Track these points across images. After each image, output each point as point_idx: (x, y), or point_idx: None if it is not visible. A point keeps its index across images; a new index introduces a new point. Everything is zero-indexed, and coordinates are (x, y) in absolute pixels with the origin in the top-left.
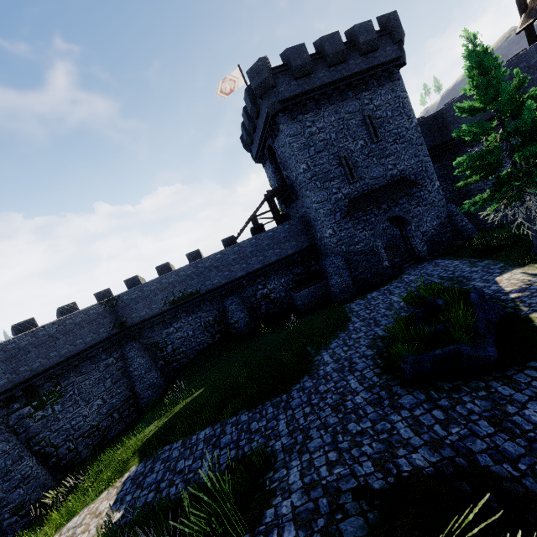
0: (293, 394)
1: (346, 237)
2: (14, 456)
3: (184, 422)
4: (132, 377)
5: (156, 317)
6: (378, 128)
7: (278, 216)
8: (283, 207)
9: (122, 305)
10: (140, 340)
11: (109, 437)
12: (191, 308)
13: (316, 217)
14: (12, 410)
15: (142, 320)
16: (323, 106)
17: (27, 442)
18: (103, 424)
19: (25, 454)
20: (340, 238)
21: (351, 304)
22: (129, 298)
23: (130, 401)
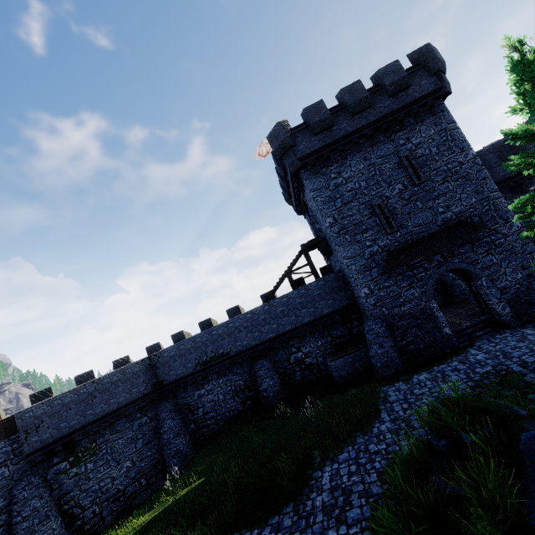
0: (264, 533)
1: (386, 297)
2: (42, 514)
3: (160, 528)
4: (162, 441)
5: (188, 377)
6: (420, 168)
7: (314, 271)
8: (326, 258)
9: (159, 363)
10: (174, 399)
11: (133, 505)
12: (222, 369)
13: (349, 274)
14: (51, 464)
15: (175, 380)
16: (349, 156)
17: (59, 499)
18: (129, 490)
19: (52, 513)
20: (379, 298)
21: (390, 387)
22: (165, 356)
23: (159, 466)
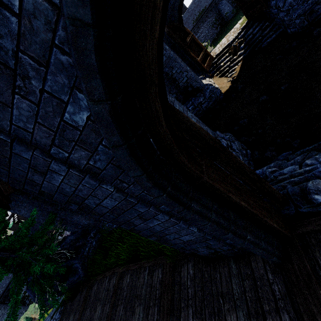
0: None
1: None
2: None
3: None
4: None
5: (191, 31)
6: None
7: None
8: None
9: None
10: None
11: None
12: (204, 19)
13: None
14: None
15: None
16: None
17: None
18: None
19: None
20: None
21: None
22: None
23: None
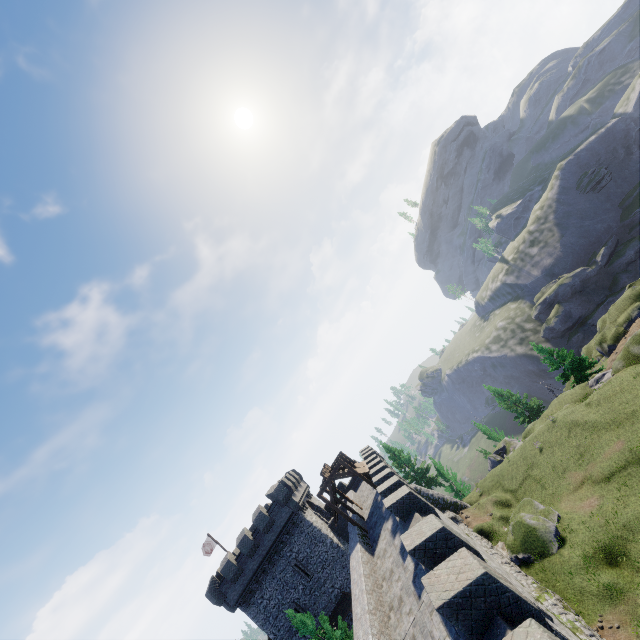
0: None
1: None
2: None
3: None
4: None
5: None
6: (307, 567)
7: None
8: None
9: None
10: None
11: None
12: None
13: None
14: None
15: None
16: (263, 580)
17: None
18: None
19: None
20: None
21: None
22: None
23: None
